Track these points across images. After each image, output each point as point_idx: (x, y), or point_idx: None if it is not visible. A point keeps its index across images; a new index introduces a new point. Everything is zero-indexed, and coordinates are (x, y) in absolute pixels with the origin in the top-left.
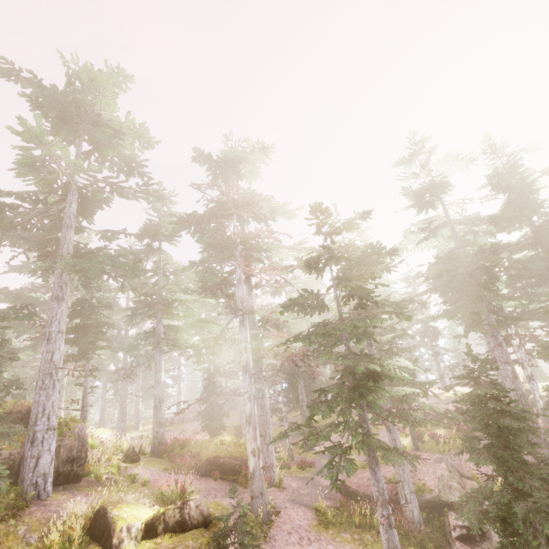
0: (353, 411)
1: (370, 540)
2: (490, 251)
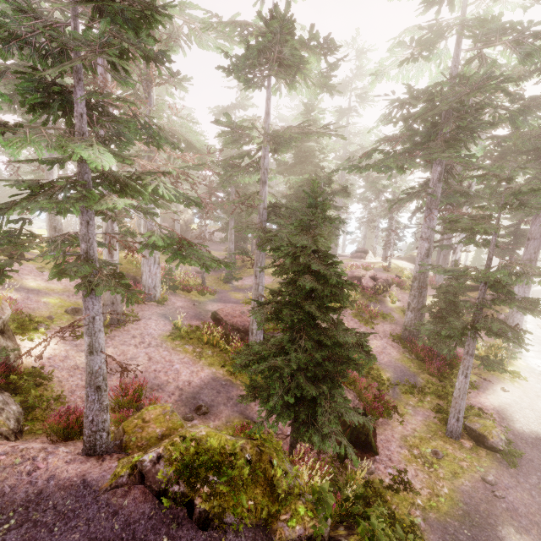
0: None
1: (208, 355)
2: (472, 81)
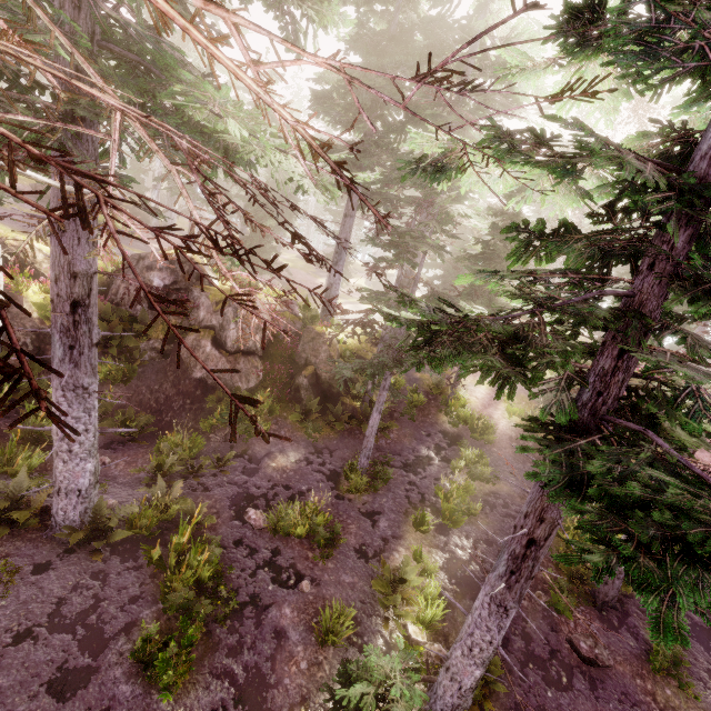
0: None
1: None
2: None
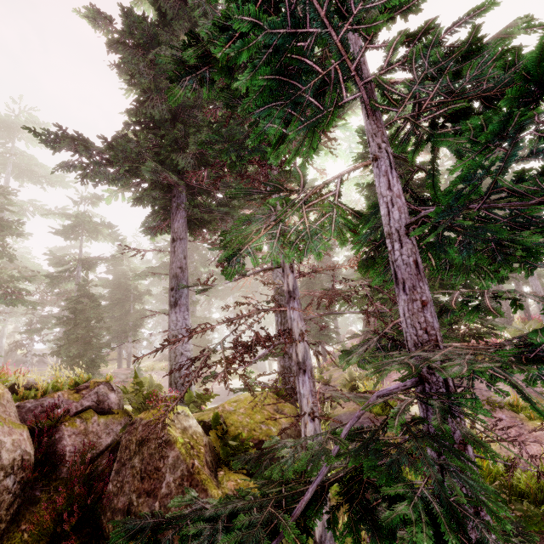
0: (124, 360)
1: None
2: None
